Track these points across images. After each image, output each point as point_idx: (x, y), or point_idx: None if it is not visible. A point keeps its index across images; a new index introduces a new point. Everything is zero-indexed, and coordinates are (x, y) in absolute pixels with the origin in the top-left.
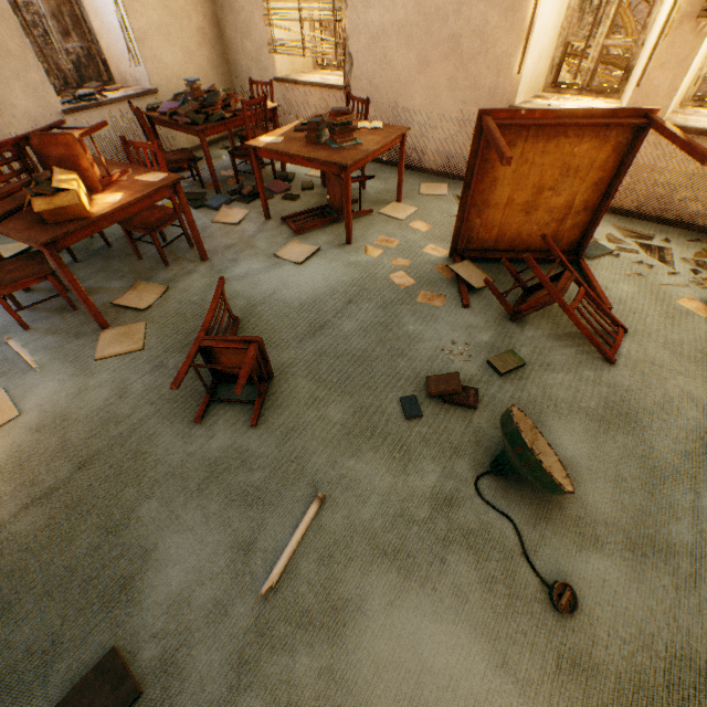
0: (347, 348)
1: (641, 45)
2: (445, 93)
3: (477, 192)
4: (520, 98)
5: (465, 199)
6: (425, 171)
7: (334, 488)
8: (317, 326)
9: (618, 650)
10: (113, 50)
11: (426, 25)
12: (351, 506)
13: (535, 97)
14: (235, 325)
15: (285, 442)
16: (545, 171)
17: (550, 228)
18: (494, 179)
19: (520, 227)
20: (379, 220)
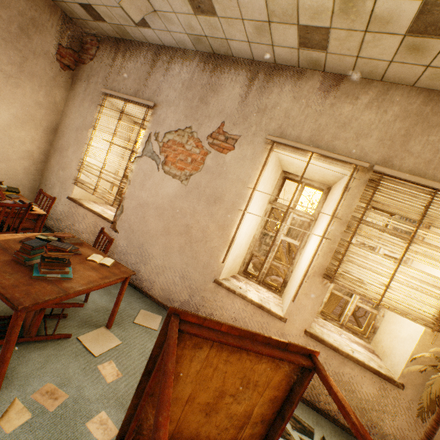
0: None
1: (291, 271)
2: (176, 253)
3: (158, 381)
4: (223, 275)
5: (144, 385)
6: (151, 297)
7: None
8: None
9: None
10: None
11: (173, 213)
12: None
13: (233, 276)
14: None
15: None
16: (228, 377)
17: (230, 432)
18: (178, 372)
19: (200, 425)
20: (70, 350)
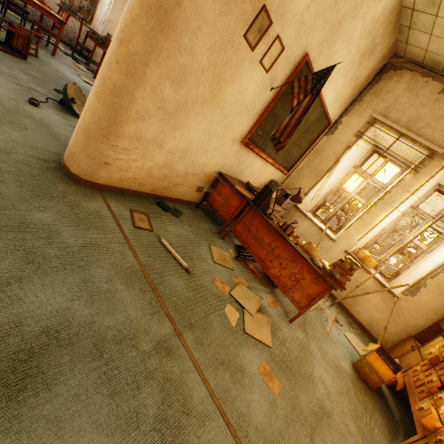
0: (64, 84)
1: None
2: None
3: None
4: None
5: None
6: None
7: (4, 64)
8: (63, 79)
9: (33, 111)
10: (98, 17)
11: None
12: (3, 67)
13: None
14: (35, 55)
15: (5, 57)
16: None
17: None
18: None
19: None
20: None
